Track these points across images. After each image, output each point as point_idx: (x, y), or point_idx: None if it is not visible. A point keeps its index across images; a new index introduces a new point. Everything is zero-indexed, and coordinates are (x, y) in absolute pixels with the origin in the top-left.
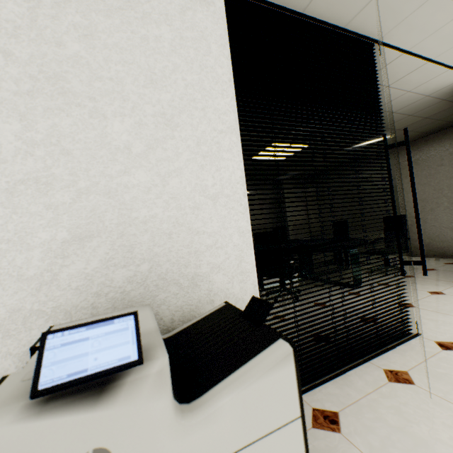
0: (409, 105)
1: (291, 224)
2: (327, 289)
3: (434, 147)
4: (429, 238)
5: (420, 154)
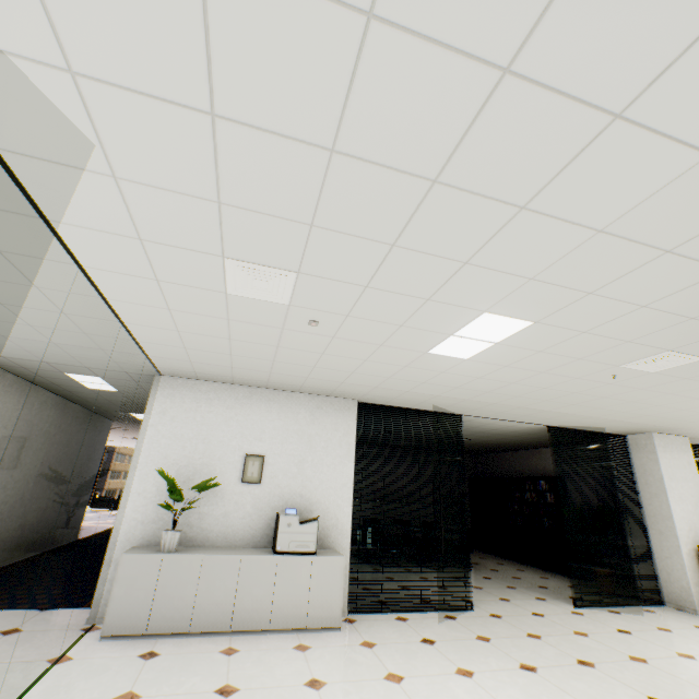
0: None
1: None
2: None
3: None
4: None
5: None
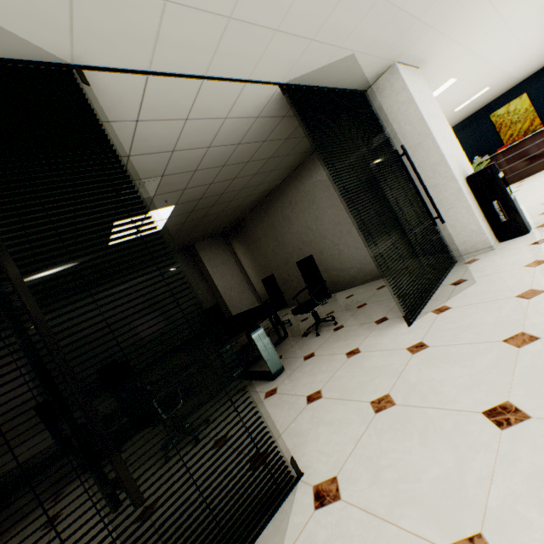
0: (248, 131)
1: (227, 294)
2: (245, 396)
3: (323, 164)
4: (359, 262)
5: (314, 175)
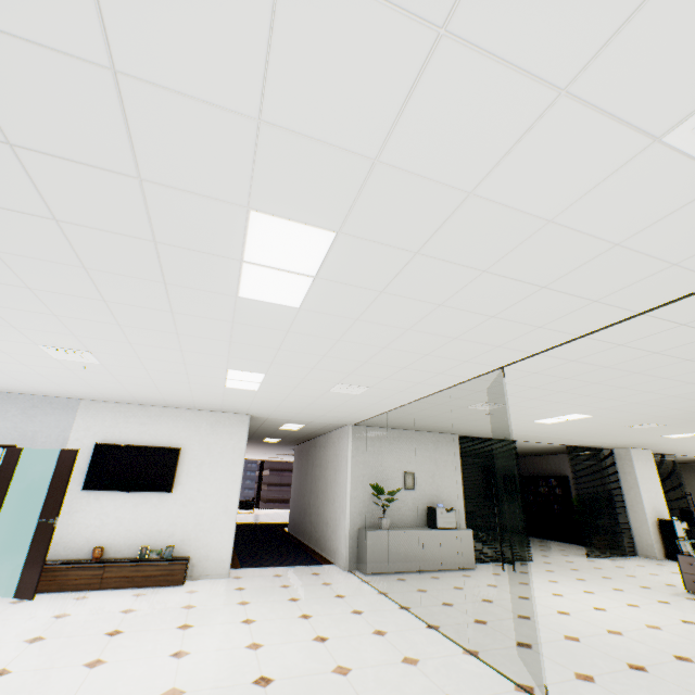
0: (685, 458)
1: None
2: None
3: None
4: None
5: (694, 472)
